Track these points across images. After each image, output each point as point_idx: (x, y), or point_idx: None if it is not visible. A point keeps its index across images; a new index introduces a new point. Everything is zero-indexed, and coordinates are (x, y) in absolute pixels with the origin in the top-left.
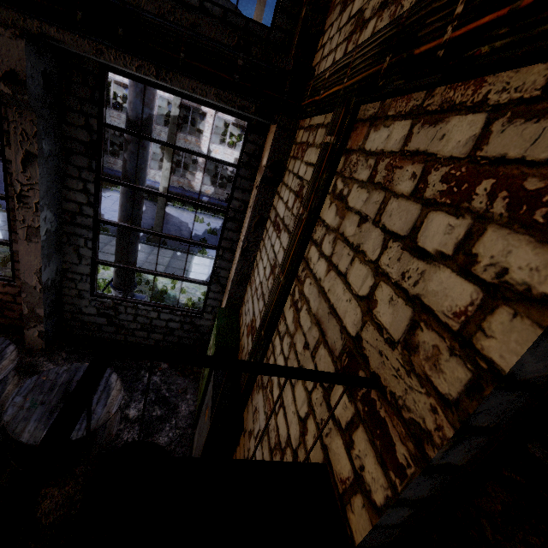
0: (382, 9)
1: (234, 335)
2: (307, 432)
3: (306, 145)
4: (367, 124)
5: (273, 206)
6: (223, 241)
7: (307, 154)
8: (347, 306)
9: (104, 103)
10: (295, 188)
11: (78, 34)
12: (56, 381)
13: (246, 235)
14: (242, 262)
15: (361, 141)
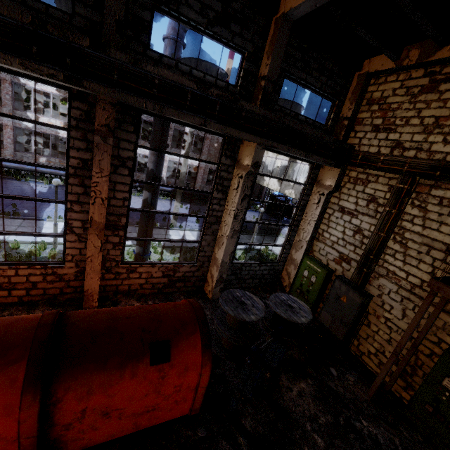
0: (419, 150)
1: (326, 266)
2: (436, 274)
3: (368, 181)
4: (428, 186)
5: (332, 203)
6: (295, 221)
7: (372, 185)
8: (443, 237)
9: None
10: (365, 198)
11: (283, 144)
12: (278, 302)
13: (317, 217)
14: (314, 231)
15: (427, 191)
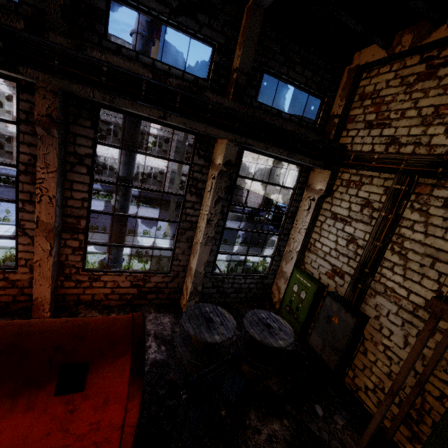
0: (417, 145)
1: (317, 280)
2: (444, 292)
3: (361, 183)
4: (430, 186)
5: (324, 209)
6: (284, 230)
7: (366, 187)
8: None
9: (240, 165)
10: (359, 202)
11: (259, 141)
12: (255, 320)
13: (308, 225)
14: (304, 240)
15: (428, 192)
